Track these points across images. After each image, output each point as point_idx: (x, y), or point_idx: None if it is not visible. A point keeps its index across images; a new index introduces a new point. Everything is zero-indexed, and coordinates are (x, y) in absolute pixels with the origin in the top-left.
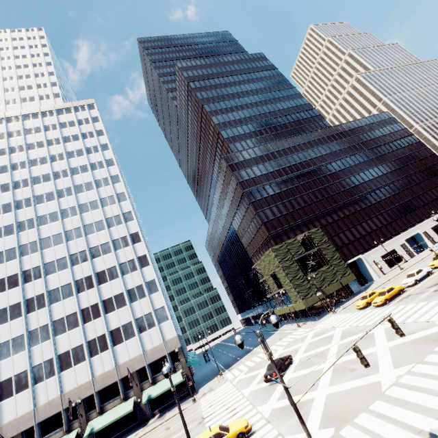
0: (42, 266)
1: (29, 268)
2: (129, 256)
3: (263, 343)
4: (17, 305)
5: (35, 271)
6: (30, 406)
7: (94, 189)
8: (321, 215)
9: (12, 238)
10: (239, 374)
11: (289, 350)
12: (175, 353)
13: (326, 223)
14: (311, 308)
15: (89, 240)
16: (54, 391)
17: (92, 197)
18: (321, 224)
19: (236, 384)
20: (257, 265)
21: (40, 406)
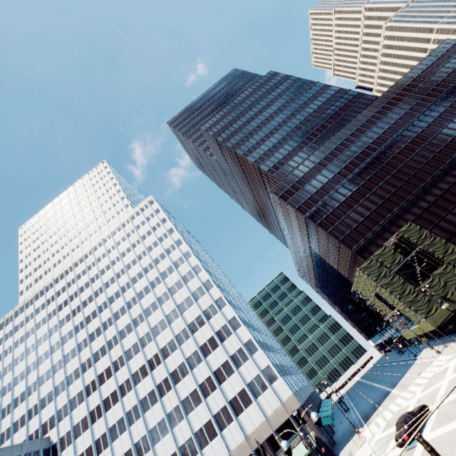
0: (159, 353)
1: (150, 357)
2: (220, 322)
3: (309, 447)
4: (152, 392)
5: (156, 358)
6: None
7: (174, 271)
8: (409, 204)
9: (133, 334)
10: (376, 431)
11: (428, 392)
12: (298, 414)
13: (421, 210)
14: (448, 324)
15: (185, 318)
16: None
17: (175, 278)
18: (413, 215)
19: (373, 447)
20: (355, 288)
21: None
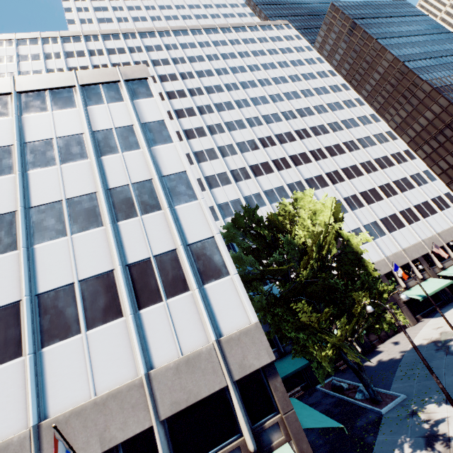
0: (324, 148)
1: (312, 149)
2: (393, 149)
3: None
4: (320, 177)
5: (319, 152)
6: (379, 256)
7: (330, 93)
8: None
9: (283, 124)
10: None
11: None
12: None
13: None
14: None
15: (351, 133)
16: (393, 247)
17: (332, 99)
18: None
19: None
20: None
21: (389, 256)
